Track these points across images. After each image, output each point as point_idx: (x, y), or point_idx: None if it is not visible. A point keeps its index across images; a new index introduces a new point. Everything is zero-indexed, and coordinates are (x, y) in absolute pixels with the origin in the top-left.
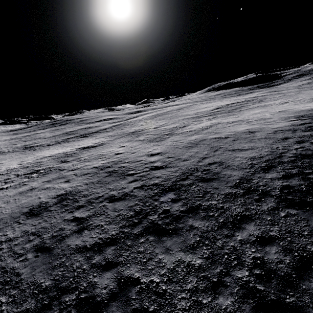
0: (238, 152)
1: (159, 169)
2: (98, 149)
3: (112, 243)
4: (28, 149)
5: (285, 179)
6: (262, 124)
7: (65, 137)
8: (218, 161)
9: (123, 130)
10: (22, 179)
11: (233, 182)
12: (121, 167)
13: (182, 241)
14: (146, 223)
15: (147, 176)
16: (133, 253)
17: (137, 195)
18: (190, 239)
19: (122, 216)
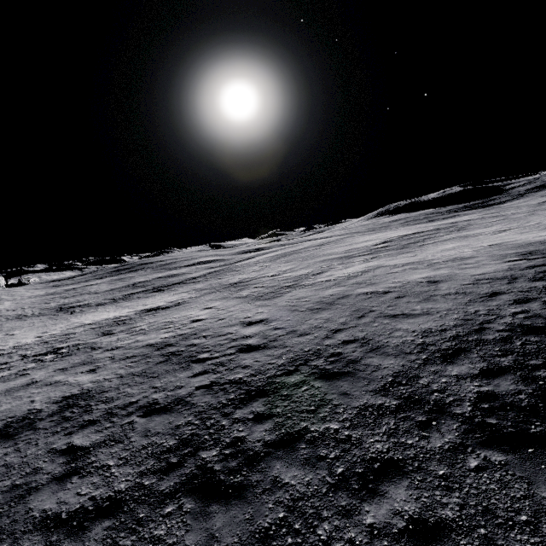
0: (401, 320)
1: (253, 351)
2: (169, 312)
3: (110, 512)
4: (63, 312)
5: (486, 379)
6: (455, 268)
7: (128, 292)
8: (362, 337)
9: (221, 280)
10: (26, 364)
11: (381, 382)
12: (190, 345)
13: (247, 519)
14: (191, 466)
15: (227, 365)
16: (142, 540)
17: (197, 403)
18: (264, 514)
19: (153, 448)
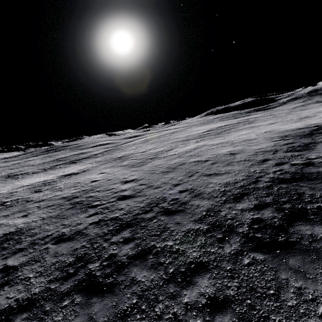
0: (213, 177)
1: (126, 199)
2: (78, 176)
3: (27, 308)
4: (10, 178)
5: (257, 210)
6: (245, 145)
7: (53, 164)
8: (190, 188)
9: (112, 155)
10: None
11: (199, 215)
12: (89, 196)
13: (114, 305)
14: (82, 274)
15: (110, 208)
16: None
17: (89, 233)
18: (124, 301)
19: (59, 264)
